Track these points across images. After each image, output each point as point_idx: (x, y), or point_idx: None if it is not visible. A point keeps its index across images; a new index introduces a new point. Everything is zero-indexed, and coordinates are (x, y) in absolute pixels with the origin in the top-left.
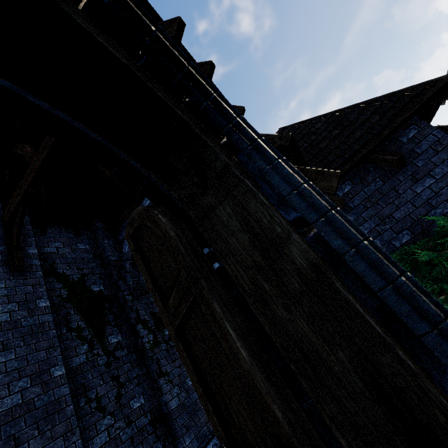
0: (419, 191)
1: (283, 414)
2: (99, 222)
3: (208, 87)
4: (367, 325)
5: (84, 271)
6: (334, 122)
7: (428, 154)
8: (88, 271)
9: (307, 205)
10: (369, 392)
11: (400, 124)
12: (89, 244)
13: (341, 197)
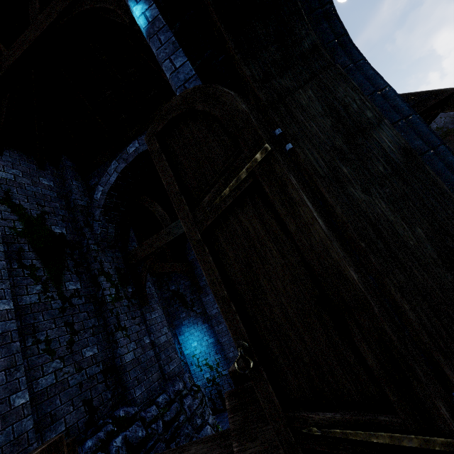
0: None
1: (358, 276)
2: (68, 161)
3: None
4: (452, 203)
5: (45, 209)
6: None
7: None
8: (50, 210)
9: (390, 106)
10: (443, 262)
11: None
12: (54, 182)
13: None
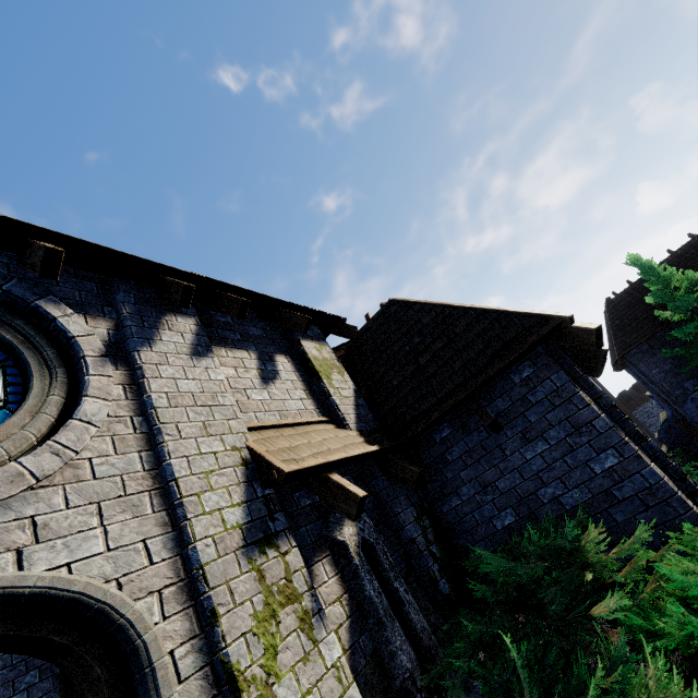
0: (529, 457)
1: None
2: None
3: (91, 602)
4: None
5: None
6: (441, 325)
7: (543, 407)
8: None
9: None
10: None
11: (499, 372)
12: None
13: (438, 443)
